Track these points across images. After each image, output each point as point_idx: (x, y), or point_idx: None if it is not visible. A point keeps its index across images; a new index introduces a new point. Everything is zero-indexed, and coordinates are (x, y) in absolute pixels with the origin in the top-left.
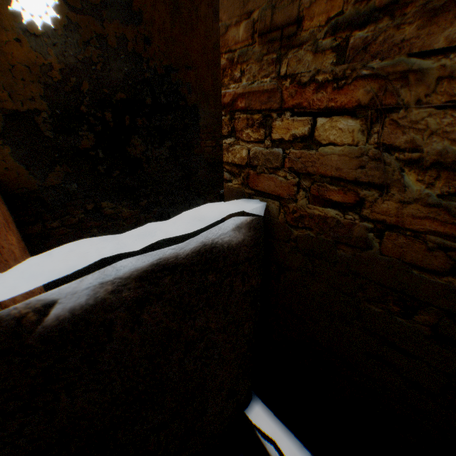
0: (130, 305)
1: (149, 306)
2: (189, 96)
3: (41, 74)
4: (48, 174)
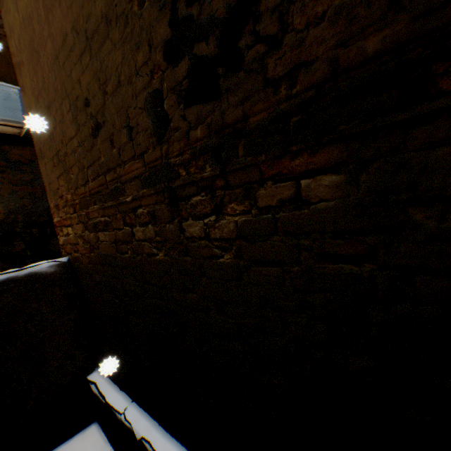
0: None
1: (7, 294)
2: None
3: None
4: None
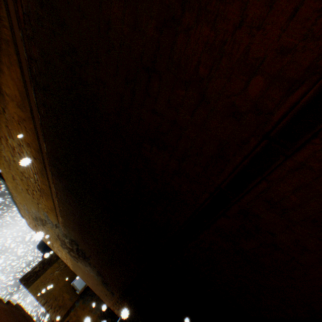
0: None
1: None
2: None
3: (98, 316)
4: None
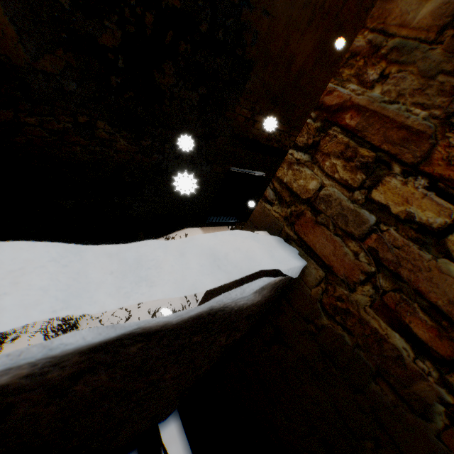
0: (58, 383)
1: (92, 374)
2: (251, 48)
3: None
4: (43, 55)
